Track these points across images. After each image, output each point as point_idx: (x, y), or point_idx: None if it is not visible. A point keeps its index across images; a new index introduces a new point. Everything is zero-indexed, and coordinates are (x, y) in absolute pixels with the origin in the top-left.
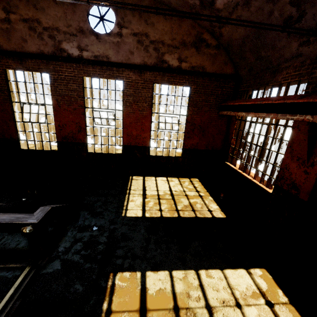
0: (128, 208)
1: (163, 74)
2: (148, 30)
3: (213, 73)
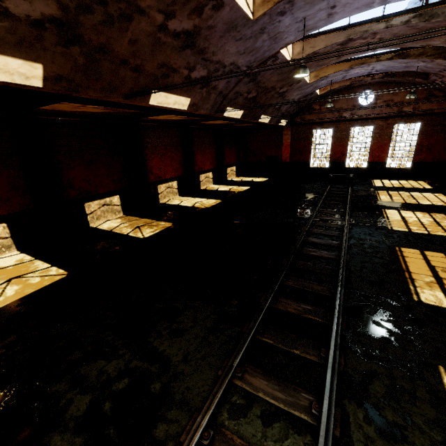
0: (375, 185)
1: (401, 118)
2: (393, 98)
3: (440, 112)
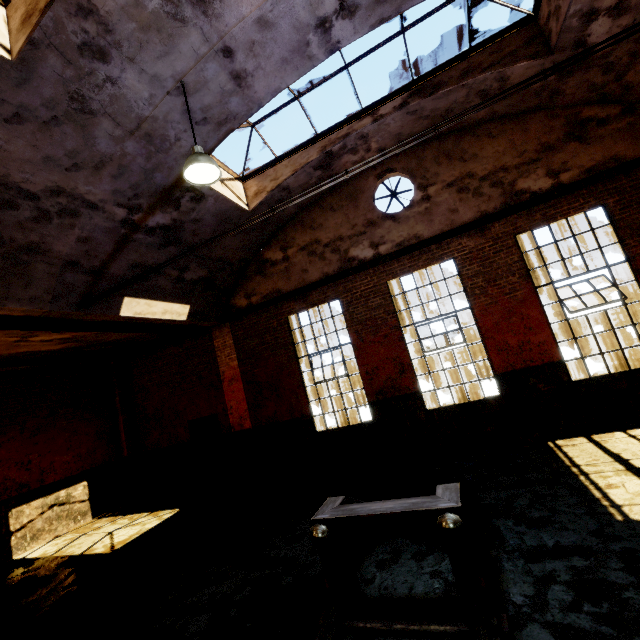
0: (615, 502)
1: (528, 211)
2: (469, 168)
3: None
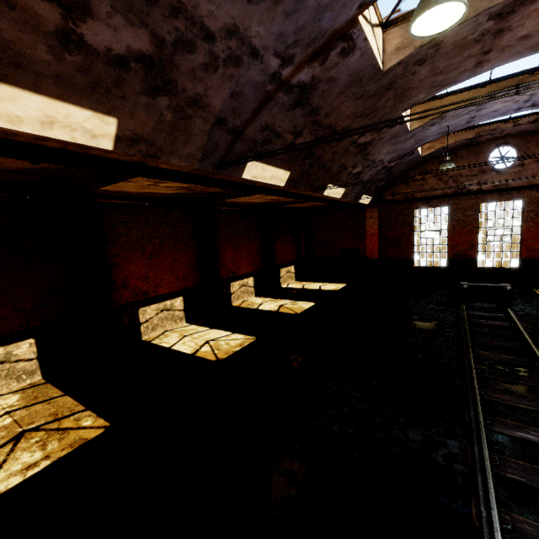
0: None
1: None
2: None
3: None
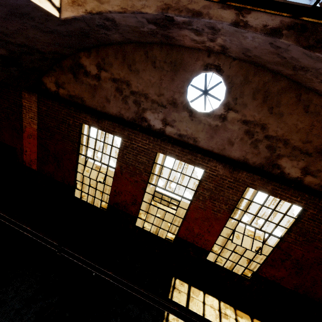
0: None
1: (268, 180)
2: (268, 121)
3: None
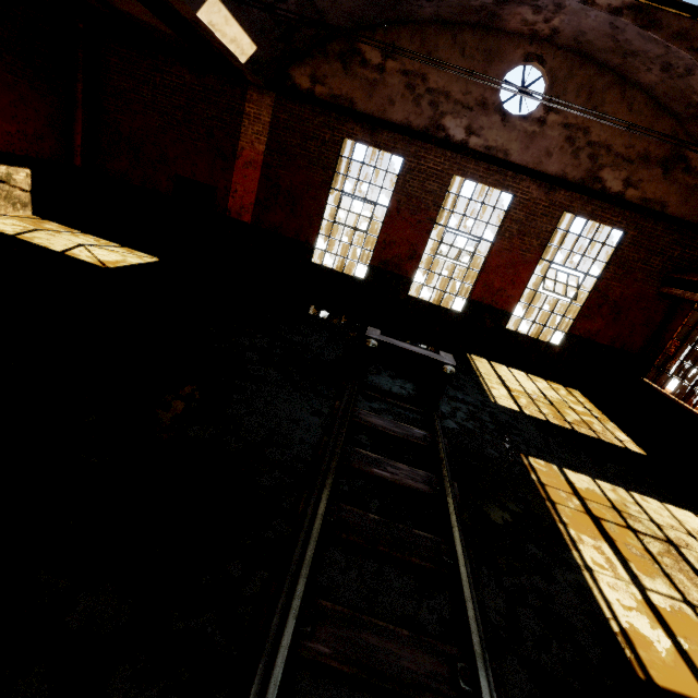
0: (493, 394)
1: (588, 199)
2: (592, 124)
3: (679, 218)
